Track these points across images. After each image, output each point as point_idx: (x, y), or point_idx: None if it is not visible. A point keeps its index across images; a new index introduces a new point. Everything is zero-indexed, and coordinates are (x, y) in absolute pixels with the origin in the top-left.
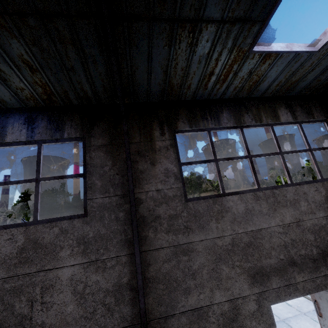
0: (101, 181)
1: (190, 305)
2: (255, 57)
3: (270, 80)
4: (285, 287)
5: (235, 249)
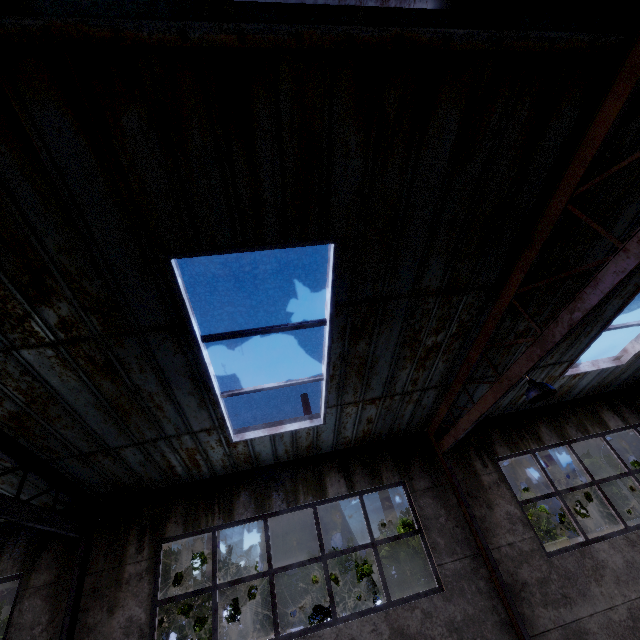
0: (443, 537)
1: None
2: (565, 377)
3: (581, 387)
4: None
5: (639, 626)
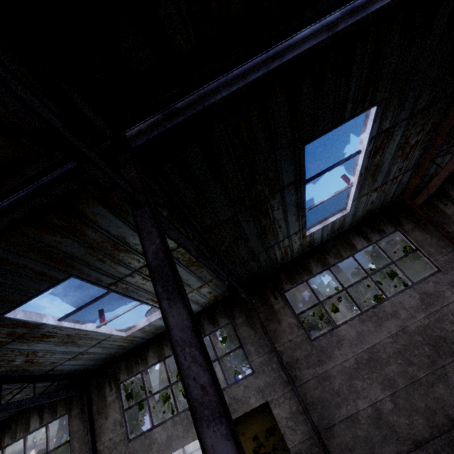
0: (432, 248)
1: None
2: None
3: None
4: None
5: None
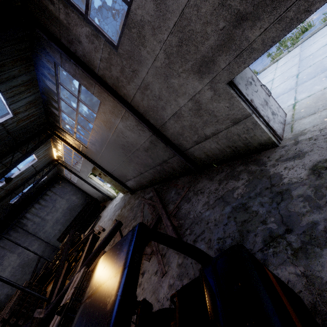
0: (84, 81)
1: (170, 114)
2: None
3: None
4: (236, 59)
5: (172, 60)
